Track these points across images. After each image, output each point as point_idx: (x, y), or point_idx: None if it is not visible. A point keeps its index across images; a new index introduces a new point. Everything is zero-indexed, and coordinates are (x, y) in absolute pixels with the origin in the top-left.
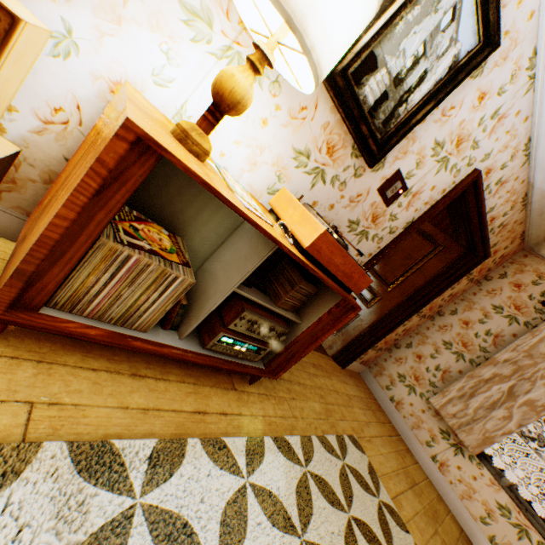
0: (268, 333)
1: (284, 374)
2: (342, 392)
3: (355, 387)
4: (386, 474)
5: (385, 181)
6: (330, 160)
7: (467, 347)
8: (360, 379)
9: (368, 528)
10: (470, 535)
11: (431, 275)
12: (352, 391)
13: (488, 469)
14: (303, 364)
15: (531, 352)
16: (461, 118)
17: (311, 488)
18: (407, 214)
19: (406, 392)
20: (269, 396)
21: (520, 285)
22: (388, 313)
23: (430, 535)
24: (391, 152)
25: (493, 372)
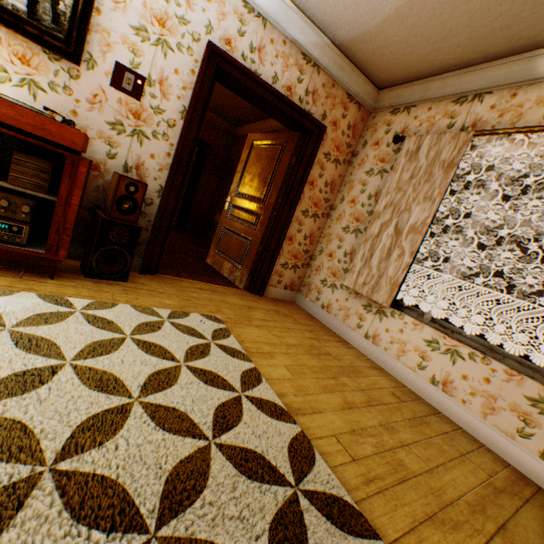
0: (2, 204)
1: (130, 284)
2: (239, 304)
3: (274, 305)
4: (264, 342)
5: (112, 77)
6: (33, 70)
7: (360, 220)
8: (293, 304)
9: (161, 348)
10: (415, 389)
11: (286, 170)
12: (262, 306)
13: (411, 316)
14: (178, 286)
15: (399, 185)
16: (140, 1)
17: (74, 319)
18: (172, 104)
19: (331, 293)
20: (80, 287)
21: (378, 142)
22: (271, 223)
23: (315, 377)
24: (93, 49)
25: (380, 224)
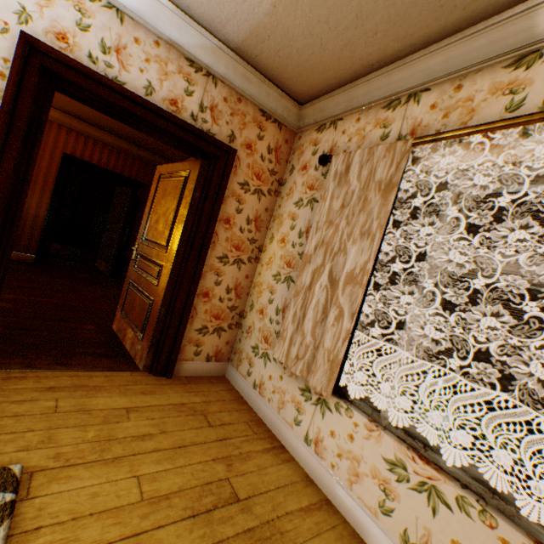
0: None
1: None
2: (113, 407)
3: (182, 393)
4: (96, 513)
5: None
6: None
7: (292, 264)
8: (220, 381)
9: None
10: None
11: (189, 206)
12: (158, 400)
13: (363, 411)
14: (2, 392)
15: (330, 218)
16: None
17: None
18: None
19: (263, 365)
20: None
21: (306, 165)
22: (175, 277)
23: None
24: None
25: (311, 271)
